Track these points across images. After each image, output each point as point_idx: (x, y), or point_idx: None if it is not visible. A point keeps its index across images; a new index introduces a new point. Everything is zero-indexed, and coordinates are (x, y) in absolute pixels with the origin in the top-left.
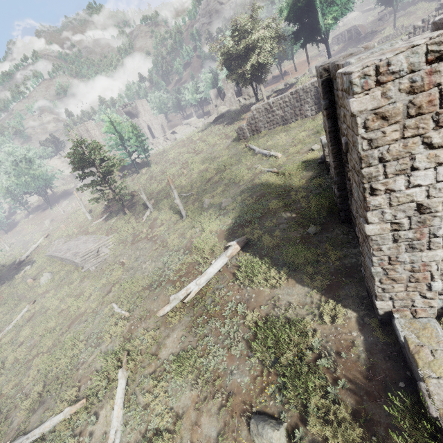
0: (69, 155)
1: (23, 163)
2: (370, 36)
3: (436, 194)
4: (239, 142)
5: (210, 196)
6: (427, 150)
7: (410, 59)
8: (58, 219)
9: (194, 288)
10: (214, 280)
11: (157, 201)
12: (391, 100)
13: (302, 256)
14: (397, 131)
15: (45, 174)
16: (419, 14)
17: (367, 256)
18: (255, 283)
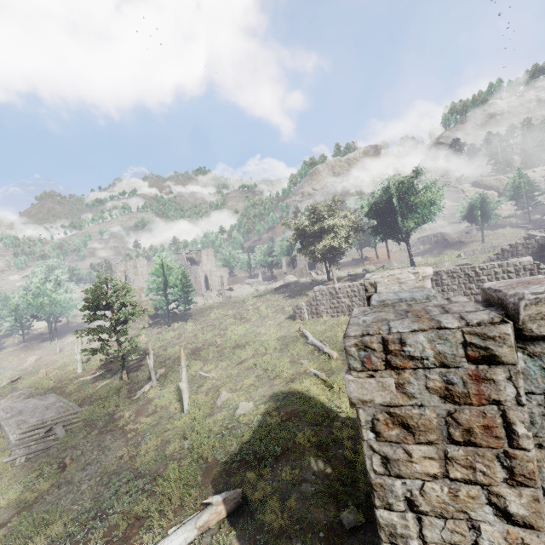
0: (88, 291)
1: (51, 282)
2: (458, 245)
3: None
4: (294, 321)
5: (231, 387)
6: (501, 522)
7: (438, 346)
8: (47, 359)
9: None
10: None
11: (168, 372)
12: (414, 399)
13: None
14: (434, 460)
15: (67, 300)
16: (508, 236)
17: None
18: None
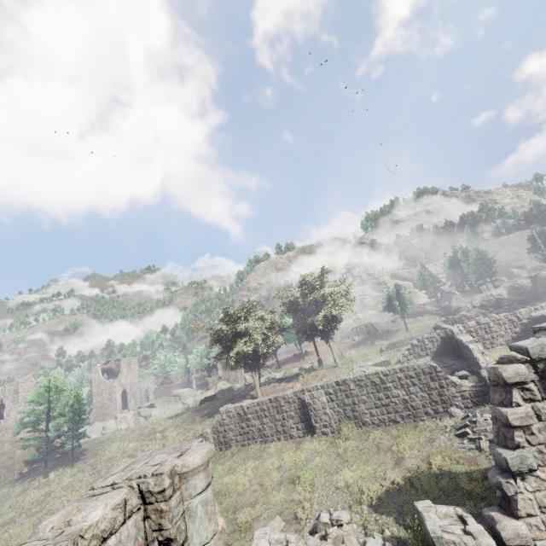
0: None
1: None
2: (387, 334)
3: None
4: None
5: None
6: None
7: None
8: None
9: None
10: None
11: None
12: None
13: None
14: None
15: None
16: (427, 324)
17: None
18: None
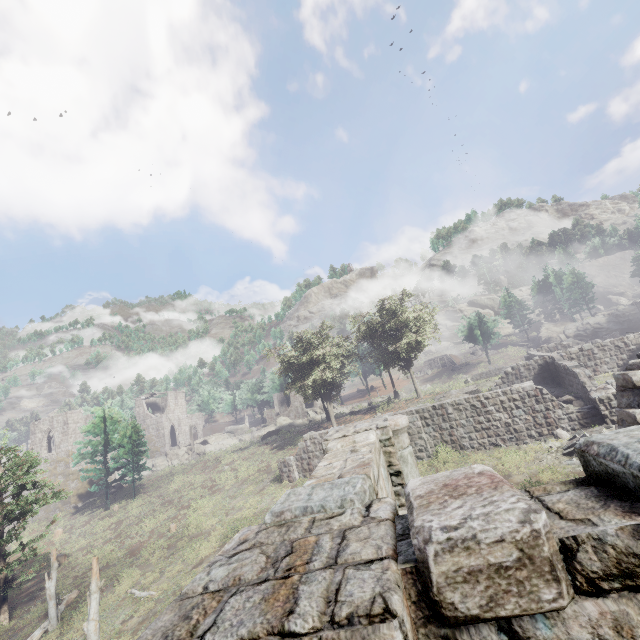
0: None
1: None
2: (465, 367)
3: None
4: (281, 484)
5: None
6: None
7: None
8: None
9: None
10: None
11: (82, 597)
12: None
13: None
14: None
15: None
16: (512, 356)
17: None
18: None
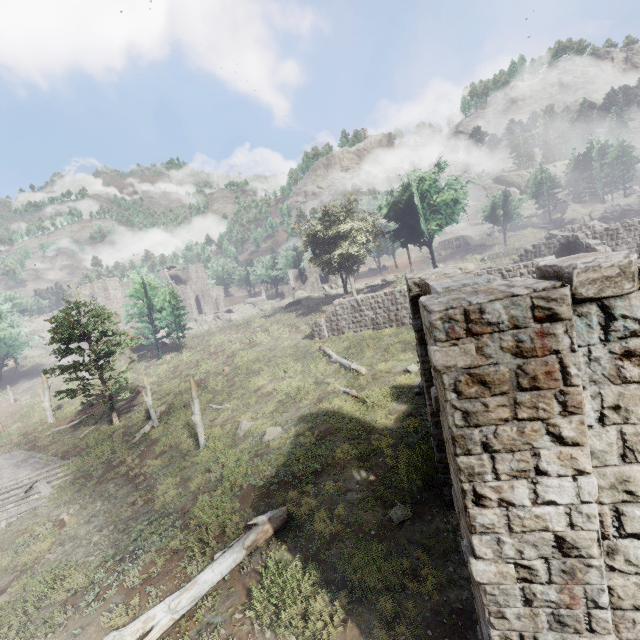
0: (54, 320)
1: None
2: (480, 248)
3: (584, 524)
4: (312, 340)
5: (252, 416)
6: (556, 445)
7: (511, 311)
8: None
9: (162, 618)
10: (209, 601)
11: (170, 410)
12: (491, 359)
13: (376, 571)
14: (506, 407)
15: (15, 336)
16: (530, 238)
17: (483, 617)
18: (282, 623)
